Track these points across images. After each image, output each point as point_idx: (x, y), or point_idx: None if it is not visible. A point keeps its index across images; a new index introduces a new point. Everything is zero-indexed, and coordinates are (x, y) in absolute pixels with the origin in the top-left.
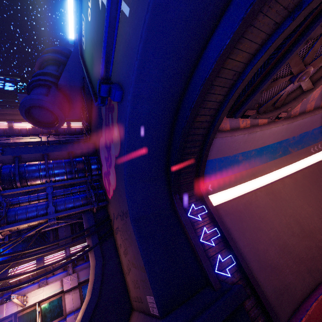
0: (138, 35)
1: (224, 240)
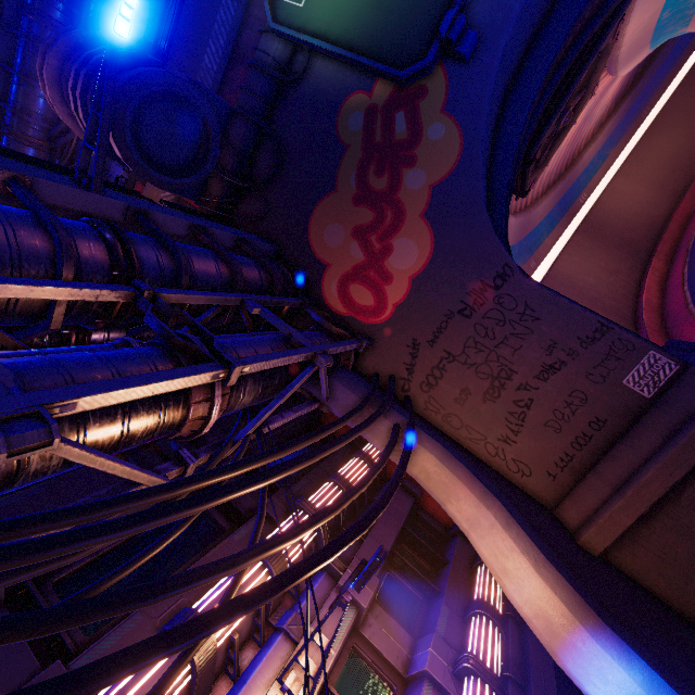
0: None
1: None
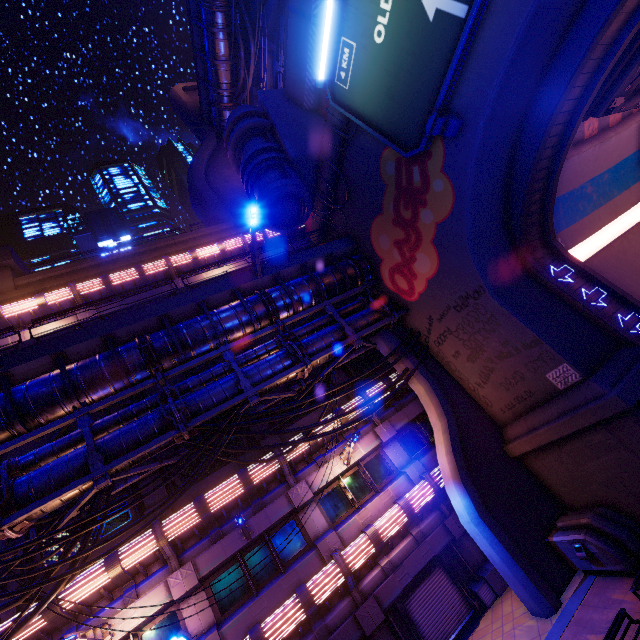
0: (509, 37)
1: (615, 298)
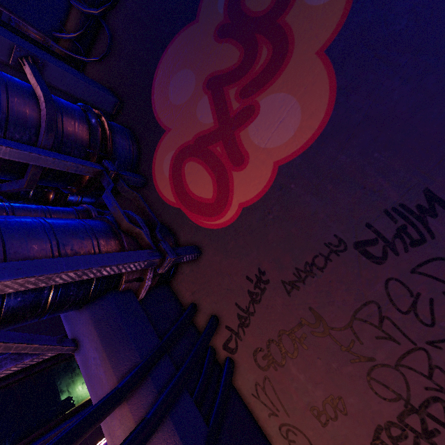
0: None
1: None
